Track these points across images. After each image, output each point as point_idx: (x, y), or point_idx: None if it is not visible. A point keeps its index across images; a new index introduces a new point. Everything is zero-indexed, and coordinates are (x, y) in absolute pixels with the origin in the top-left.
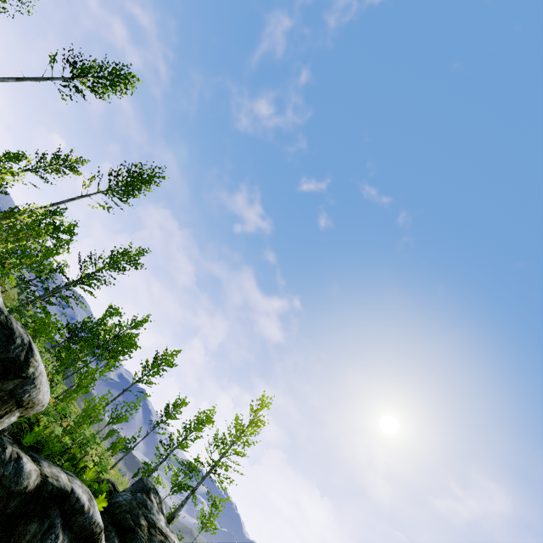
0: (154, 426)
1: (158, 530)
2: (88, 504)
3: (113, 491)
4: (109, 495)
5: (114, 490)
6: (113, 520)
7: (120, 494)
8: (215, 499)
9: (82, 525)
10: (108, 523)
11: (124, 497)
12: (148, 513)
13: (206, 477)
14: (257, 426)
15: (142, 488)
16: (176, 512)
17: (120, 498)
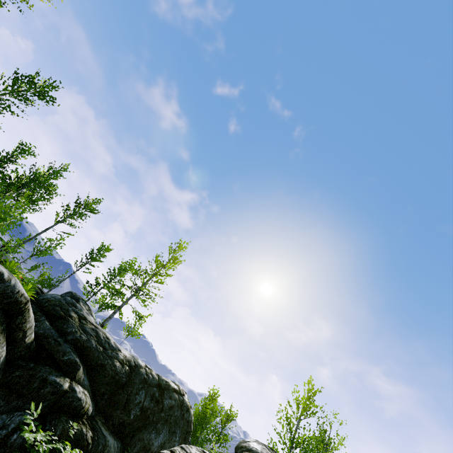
0: (80, 266)
1: (88, 322)
2: (8, 275)
3: (40, 293)
4: (37, 294)
5: (42, 293)
6: (42, 310)
7: (48, 294)
8: (139, 313)
9: (4, 292)
10: (37, 311)
11: (52, 296)
12: (78, 311)
13: (131, 298)
14: (175, 262)
15: (71, 297)
16: (104, 322)
17: (49, 296)
